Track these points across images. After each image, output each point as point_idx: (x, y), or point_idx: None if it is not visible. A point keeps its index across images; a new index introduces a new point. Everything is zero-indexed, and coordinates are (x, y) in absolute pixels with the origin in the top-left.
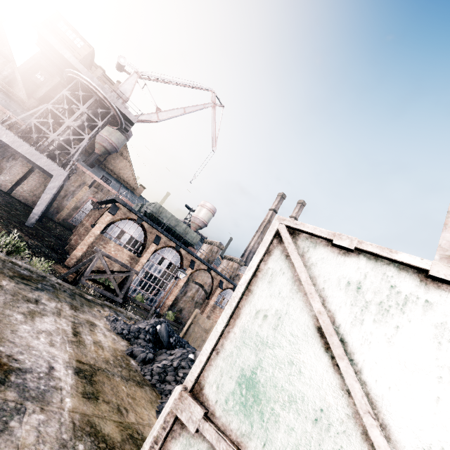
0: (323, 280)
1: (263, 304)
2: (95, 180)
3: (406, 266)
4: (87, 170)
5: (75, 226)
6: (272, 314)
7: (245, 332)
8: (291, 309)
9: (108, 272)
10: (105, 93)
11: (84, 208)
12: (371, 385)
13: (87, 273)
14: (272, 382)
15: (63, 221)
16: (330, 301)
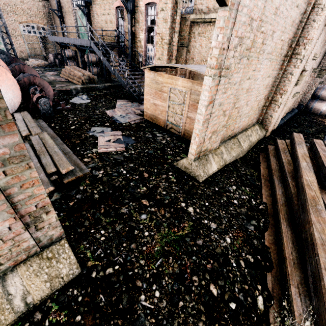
0: None
1: None
2: None
3: None
4: None
5: None
6: None
7: None
8: None
9: None
10: None
11: None
12: (0, 40)
13: None
14: None
15: None
16: None
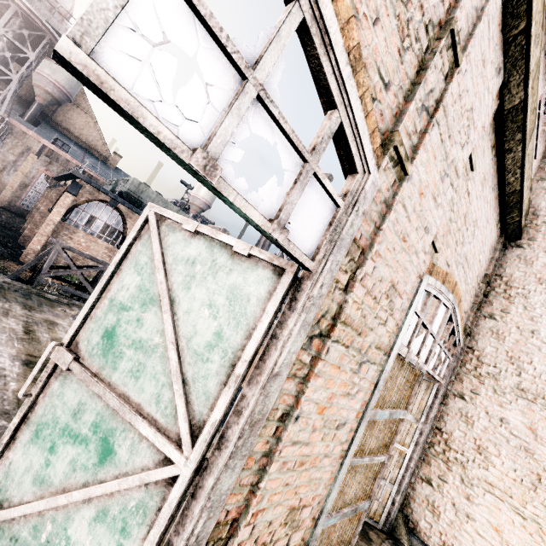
0: (172, 258)
1: (128, 280)
2: (45, 145)
3: (226, 244)
4: (29, 130)
5: (28, 210)
6: (133, 287)
7: (112, 302)
8: (146, 282)
9: (73, 268)
10: (29, 1)
11: (36, 186)
12: (182, 327)
13: (45, 270)
14: (124, 334)
15: (9, 205)
16: (173, 274)
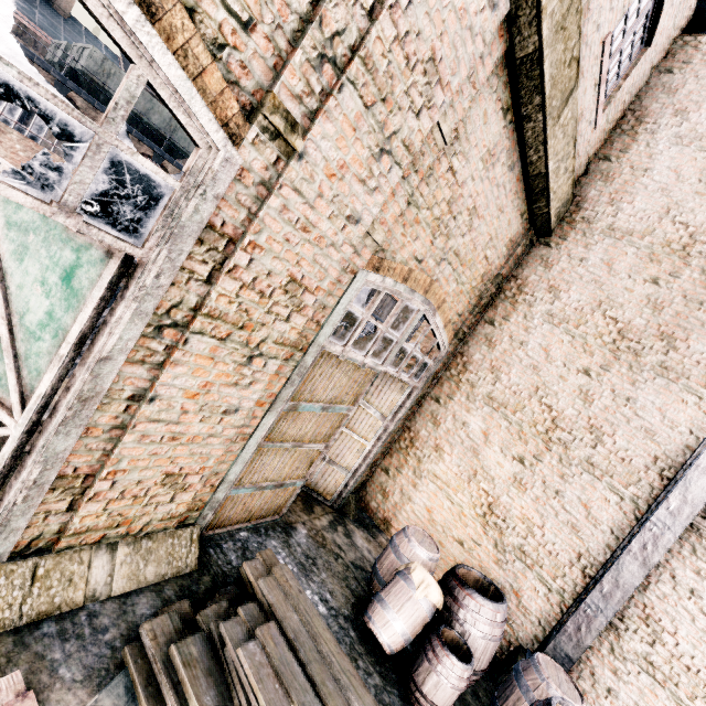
0: (4, 221)
1: None
2: None
3: None
4: None
5: None
6: None
7: None
8: None
9: None
10: None
11: None
12: (15, 303)
13: None
14: None
15: None
16: (5, 241)
